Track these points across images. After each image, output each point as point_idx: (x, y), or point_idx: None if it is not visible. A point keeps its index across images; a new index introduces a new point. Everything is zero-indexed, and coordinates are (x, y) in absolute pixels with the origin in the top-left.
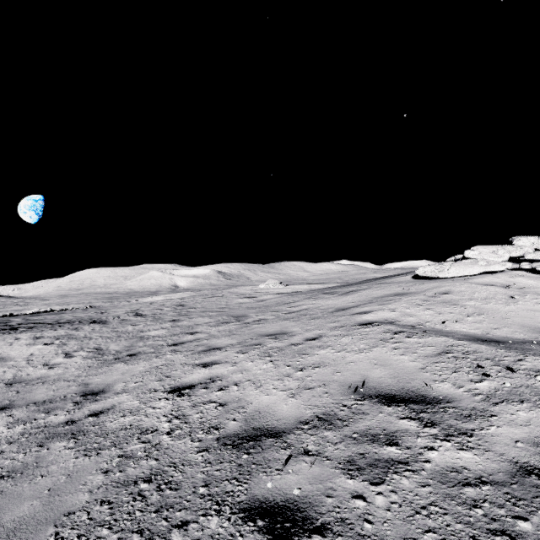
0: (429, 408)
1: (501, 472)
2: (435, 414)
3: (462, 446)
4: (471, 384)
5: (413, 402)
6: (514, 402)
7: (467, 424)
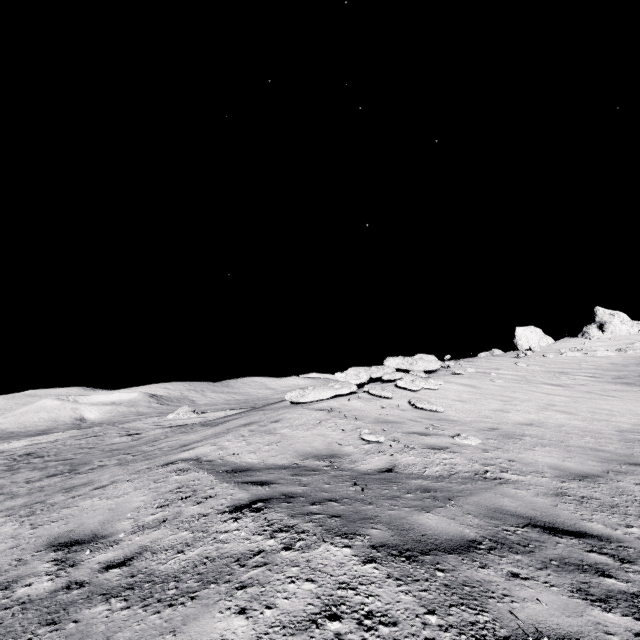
0: (83, 547)
1: (48, 592)
2: (79, 552)
3: (55, 577)
4: (147, 517)
5: (81, 543)
6: (147, 529)
7: (87, 556)
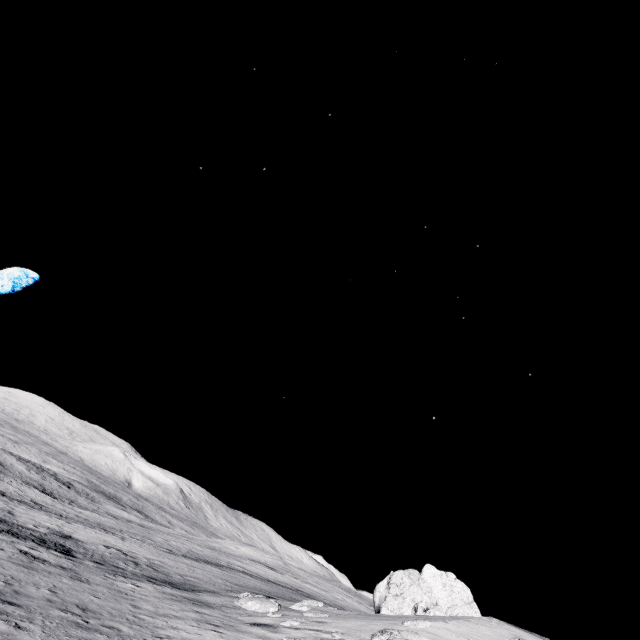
0: None
1: None
2: None
3: None
4: None
5: None
6: None
7: None
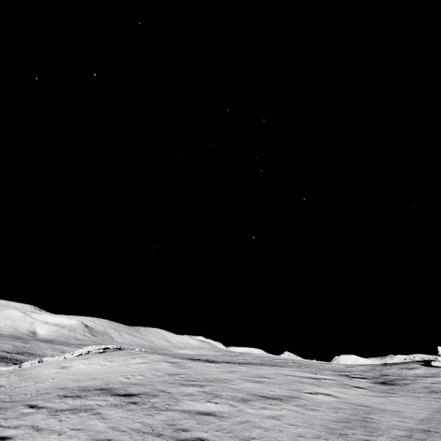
0: None
1: None
2: None
3: None
4: None
5: None
6: None
7: None
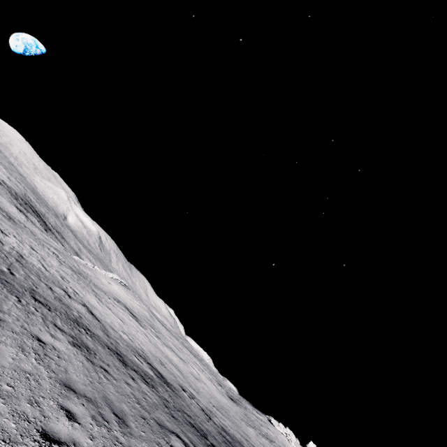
0: None
1: None
2: None
3: None
4: None
5: (282, 446)
6: None
7: None
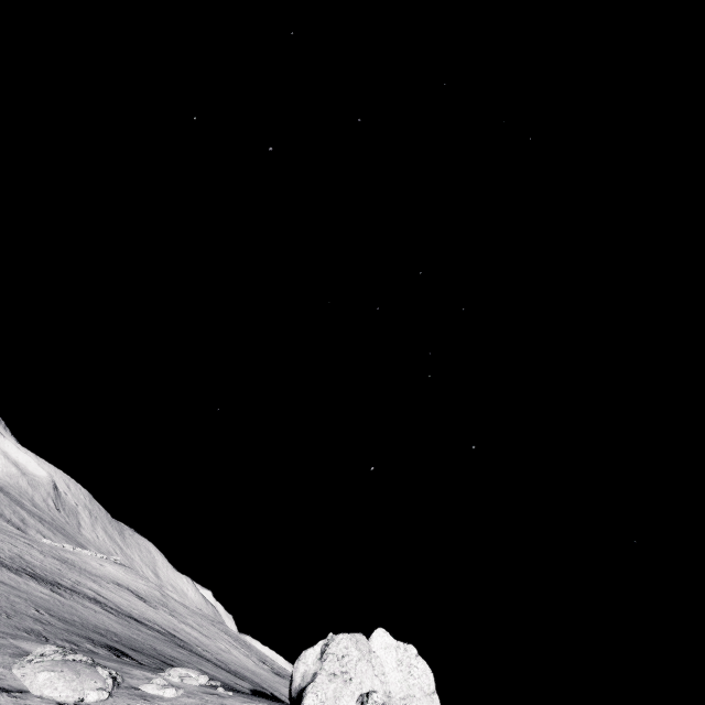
0: None
1: None
2: None
3: None
4: None
5: None
6: None
7: None
